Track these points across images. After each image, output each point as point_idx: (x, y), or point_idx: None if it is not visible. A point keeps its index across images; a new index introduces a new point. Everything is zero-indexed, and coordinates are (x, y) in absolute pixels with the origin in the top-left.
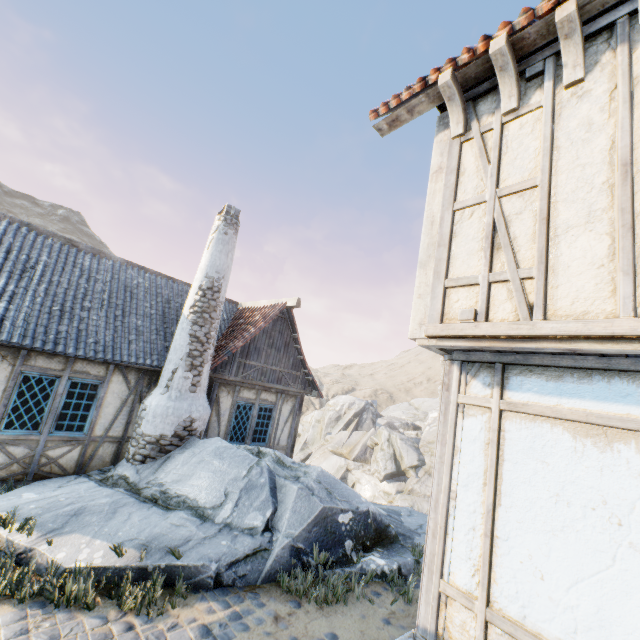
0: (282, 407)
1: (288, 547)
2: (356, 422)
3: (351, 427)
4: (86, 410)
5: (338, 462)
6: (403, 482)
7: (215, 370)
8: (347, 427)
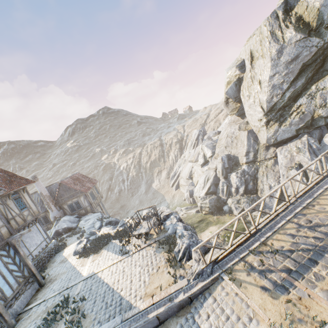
0: (81, 199)
1: (52, 237)
2: (196, 143)
3: (195, 146)
4: (48, 219)
5: (189, 165)
6: (208, 165)
7: (57, 204)
8: (194, 147)
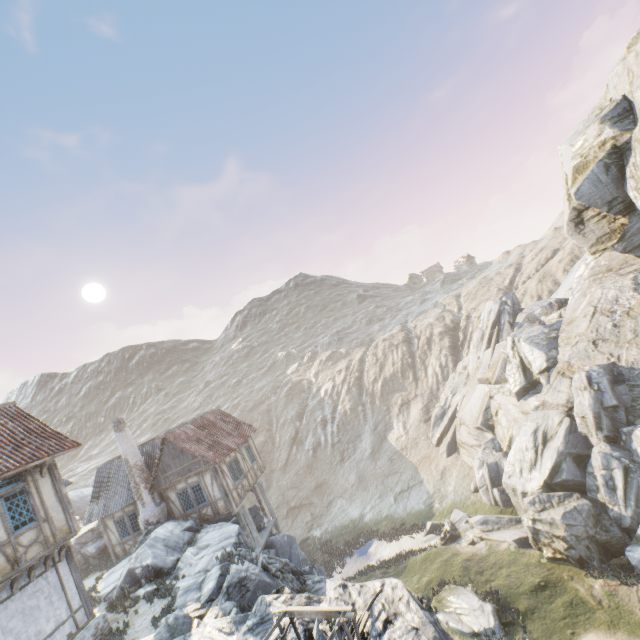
0: (205, 479)
1: (120, 586)
2: (495, 334)
3: (492, 342)
4: (138, 522)
5: (482, 391)
6: (539, 394)
7: (156, 488)
8: (489, 344)
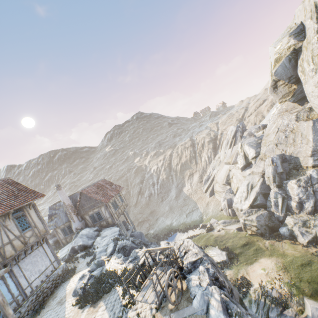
0: (101, 209)
1: (68, 254)
2: (233, 141)
3: (232, 145)
4: (72, 229)
5: (226, 168)
6: (251, 168)
7: (79, 214)
8: (230, 146)
